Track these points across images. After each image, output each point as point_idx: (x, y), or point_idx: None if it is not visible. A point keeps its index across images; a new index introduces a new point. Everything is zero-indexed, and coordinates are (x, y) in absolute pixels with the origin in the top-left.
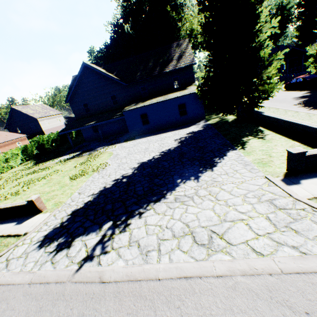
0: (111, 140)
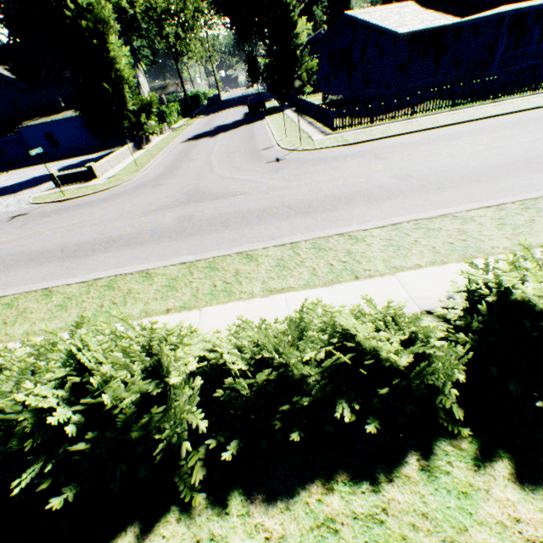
0: (15, 166)
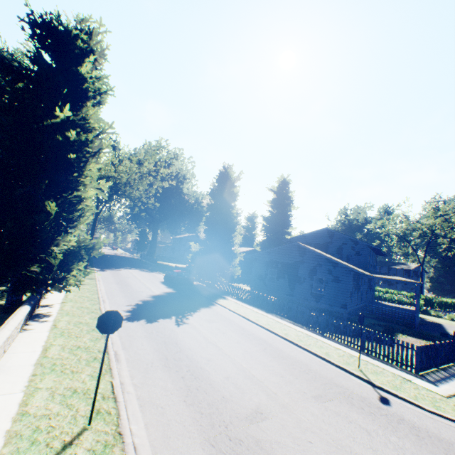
0: None
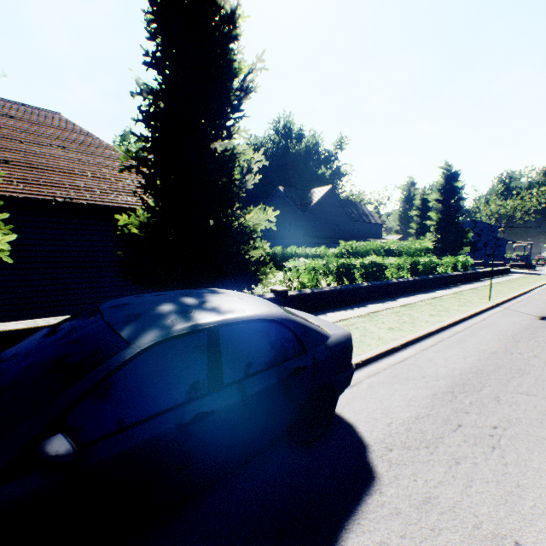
0: None
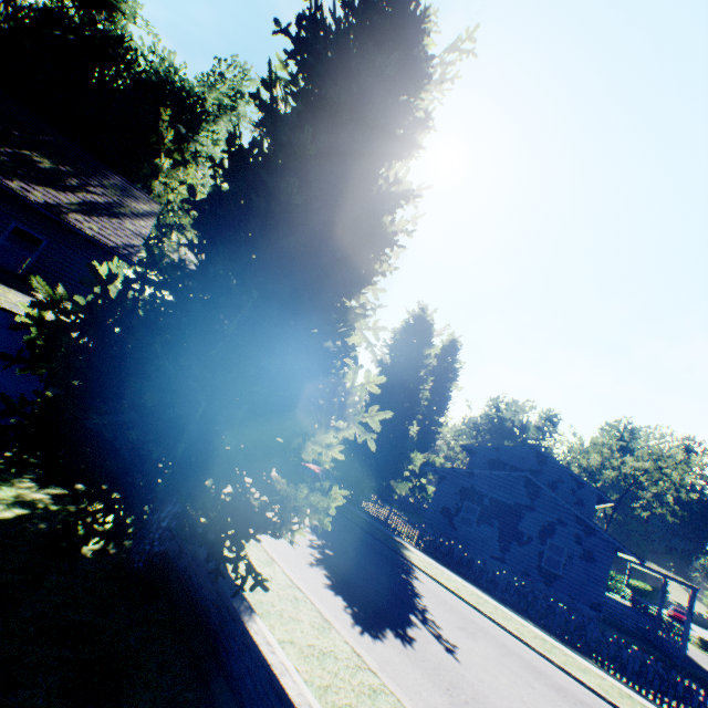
0: None
